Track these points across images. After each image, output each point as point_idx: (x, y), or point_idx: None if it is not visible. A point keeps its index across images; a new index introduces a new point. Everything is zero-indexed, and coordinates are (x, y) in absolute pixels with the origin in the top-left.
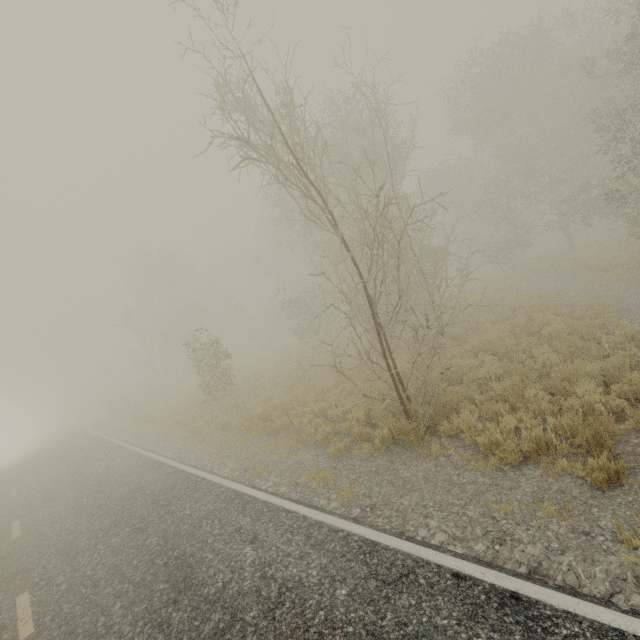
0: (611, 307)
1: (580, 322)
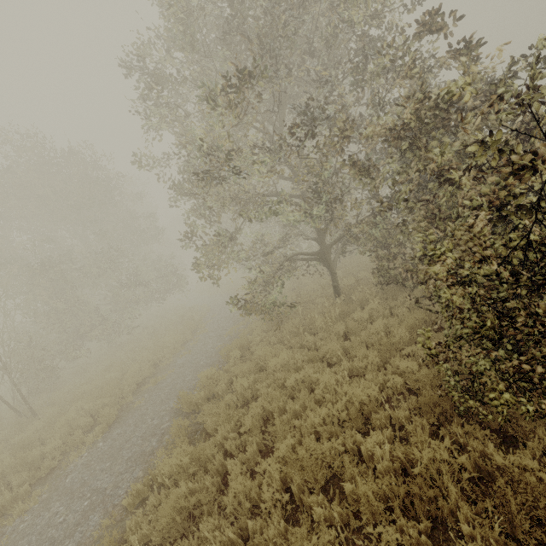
0: (104, 417)
1: (59, 441)
